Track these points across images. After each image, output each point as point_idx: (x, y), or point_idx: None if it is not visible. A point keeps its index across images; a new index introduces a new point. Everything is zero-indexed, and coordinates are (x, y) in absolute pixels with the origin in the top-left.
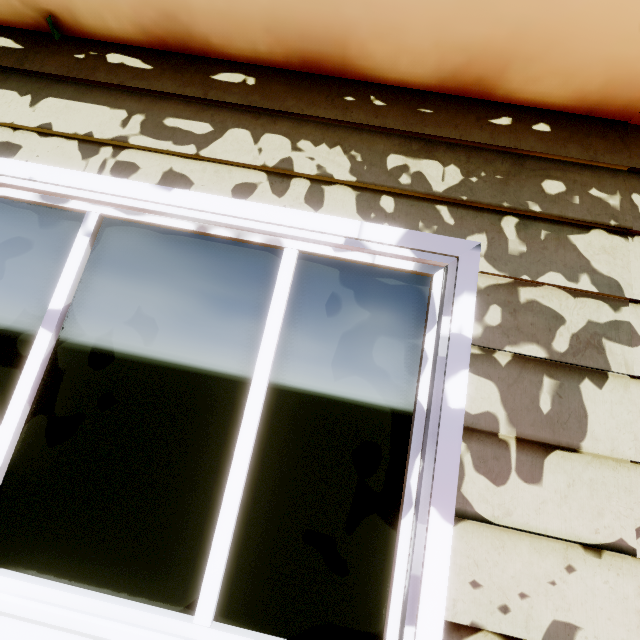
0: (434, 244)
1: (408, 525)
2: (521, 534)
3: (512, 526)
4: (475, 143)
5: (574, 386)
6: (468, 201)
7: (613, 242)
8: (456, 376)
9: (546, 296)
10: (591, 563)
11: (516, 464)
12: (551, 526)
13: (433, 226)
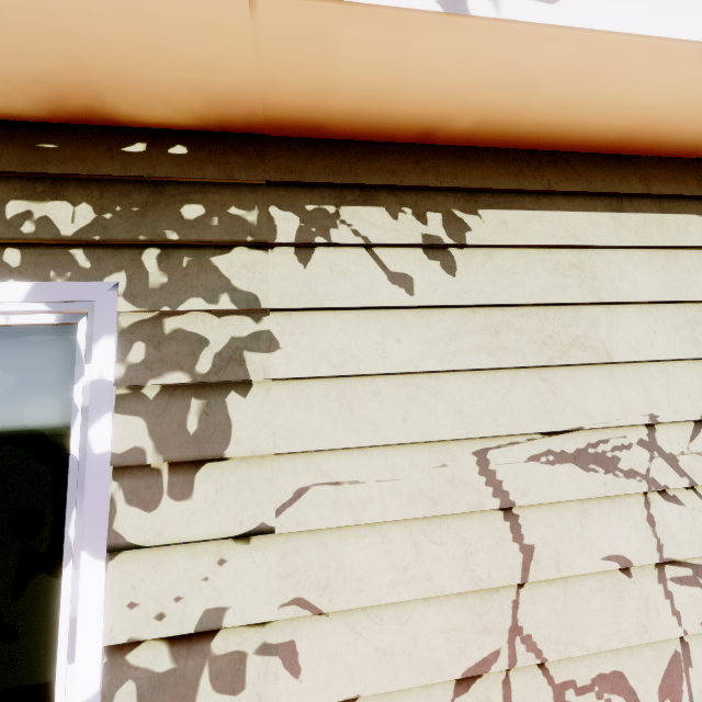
0: (67, 293)
1: (70, 574)
2: (178, 547)
3: (163, 543)
4: (107, 176)
5: (221, 401)
6: (101, 241)
7: (254, 257)
8: (100, 421)
9: (192, 322)
10: (241, 551)
11: (168, 487)
12: (200, 532)
13: (67, 273)
